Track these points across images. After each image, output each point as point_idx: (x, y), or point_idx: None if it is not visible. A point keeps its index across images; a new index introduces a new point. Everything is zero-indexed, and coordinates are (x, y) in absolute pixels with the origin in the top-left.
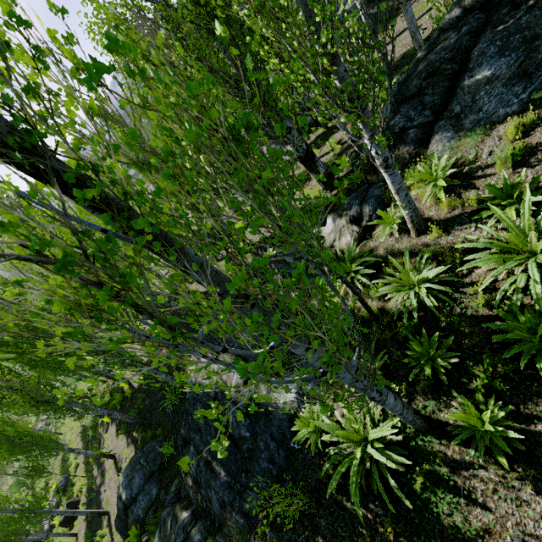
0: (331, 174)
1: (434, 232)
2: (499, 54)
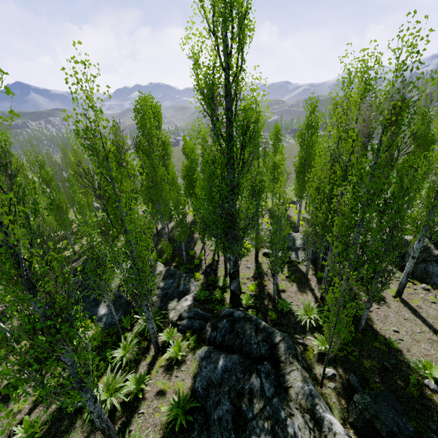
0: (236, 294)
1: (149, 357)
2: (225, 369)
